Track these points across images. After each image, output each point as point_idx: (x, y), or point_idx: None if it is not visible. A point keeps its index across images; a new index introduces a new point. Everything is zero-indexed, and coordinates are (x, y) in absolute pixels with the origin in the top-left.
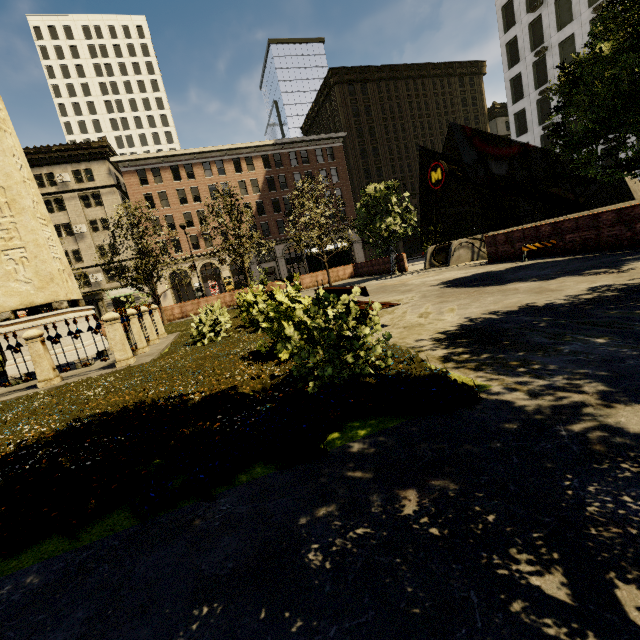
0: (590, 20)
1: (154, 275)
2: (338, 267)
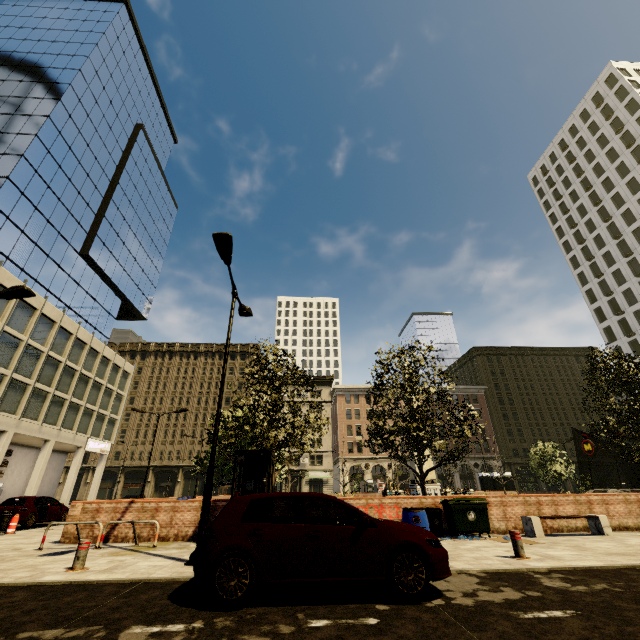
0: None
1: (340, 466)
2: (506, 491)
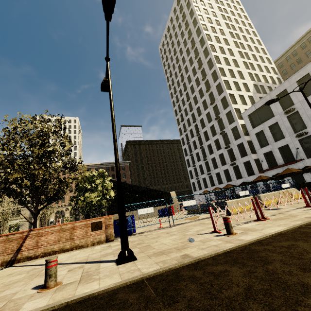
0: (198, 137)
1: None
2: None
